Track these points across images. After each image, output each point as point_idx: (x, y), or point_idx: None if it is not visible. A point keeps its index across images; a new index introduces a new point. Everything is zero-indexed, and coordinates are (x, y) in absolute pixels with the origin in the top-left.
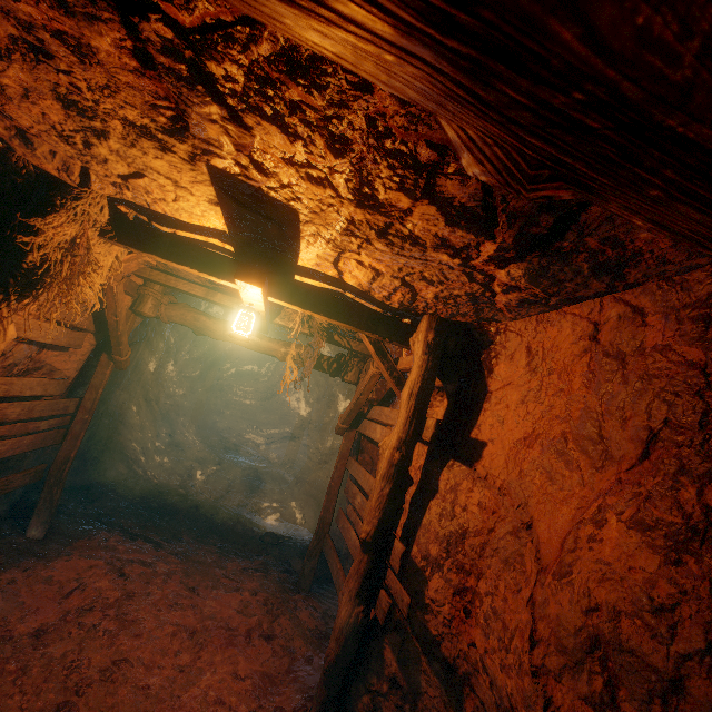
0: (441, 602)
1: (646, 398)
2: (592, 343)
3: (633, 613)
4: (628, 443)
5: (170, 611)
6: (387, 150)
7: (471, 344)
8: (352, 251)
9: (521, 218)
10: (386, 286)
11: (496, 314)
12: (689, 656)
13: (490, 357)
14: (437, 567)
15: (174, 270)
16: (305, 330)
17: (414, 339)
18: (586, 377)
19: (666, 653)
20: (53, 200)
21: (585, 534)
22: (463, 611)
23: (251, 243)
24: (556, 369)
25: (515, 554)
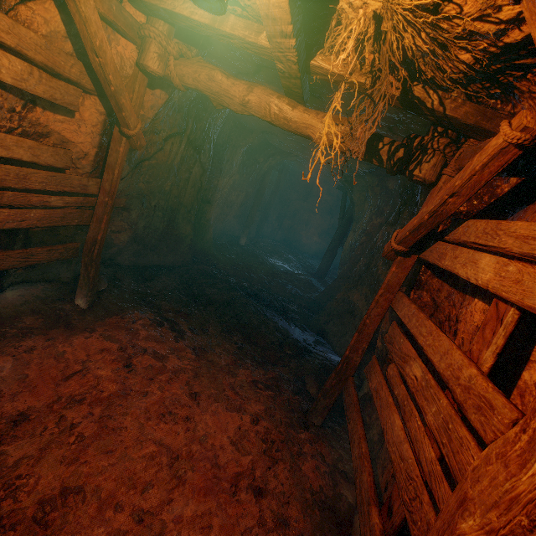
0: None
1: None
2: None
3: None
4: None
5: (160, 422)
6: None
7: None
8: None
9: None
10: None
11: None
12: None
13: None
14: None
15: None
16: (362, 78)
17: None
18: None
19: None
20: None
21: None
22: None
23: None
24: None
25: None
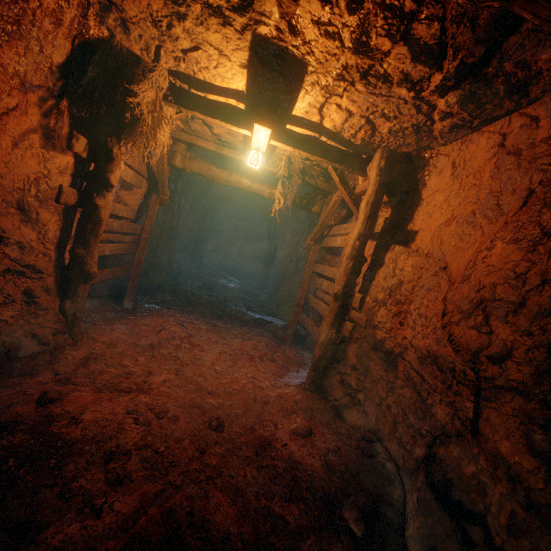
0: (384, 322)
1: (531, 173)
2: (500, 148)
3: (504, 282)
4: (514, 201)
5: (215, 344)
6: (386, 5)
7: (410, 168)
8: (337, 95)
9: (462, 51)
10: (354, 125)
11: (432, 142)
12: (531, 290)
13: (424, 176)
14: (383, 304)
15: (194, 132)
16: (285, 174)
17: (370, 167)
18: (493, 172)
19: (519, 293)
20: (139, 73)
21: (481, 257)
22: (399, 324)
23: (261, 99)
24: (472, 172)
25: (435, 284)
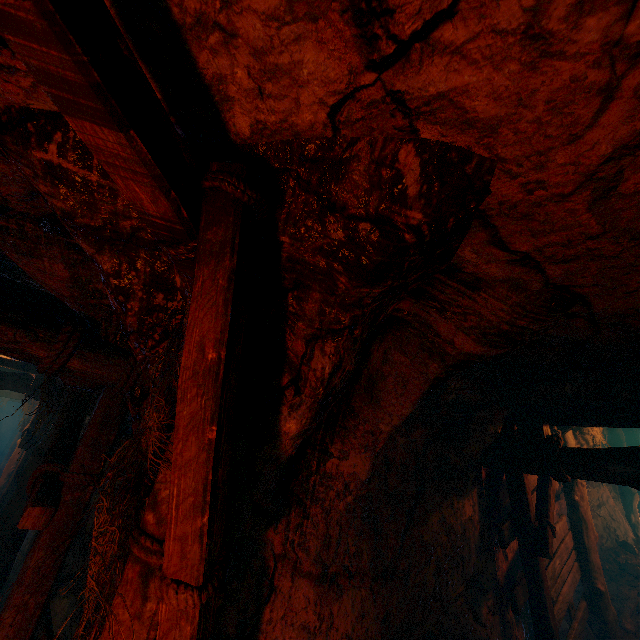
0: None
1: None
2: None
3: None
4: None
5: None
6: None
7: None
8: None
9: None
10: None
11: None
12: None
13: None
14: None
15: None
16: None
17: None
18: None
19: None
20: None
21: None
22: None
23: None
24: None
25: None
